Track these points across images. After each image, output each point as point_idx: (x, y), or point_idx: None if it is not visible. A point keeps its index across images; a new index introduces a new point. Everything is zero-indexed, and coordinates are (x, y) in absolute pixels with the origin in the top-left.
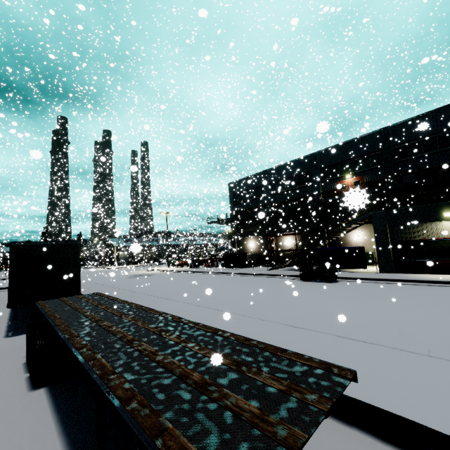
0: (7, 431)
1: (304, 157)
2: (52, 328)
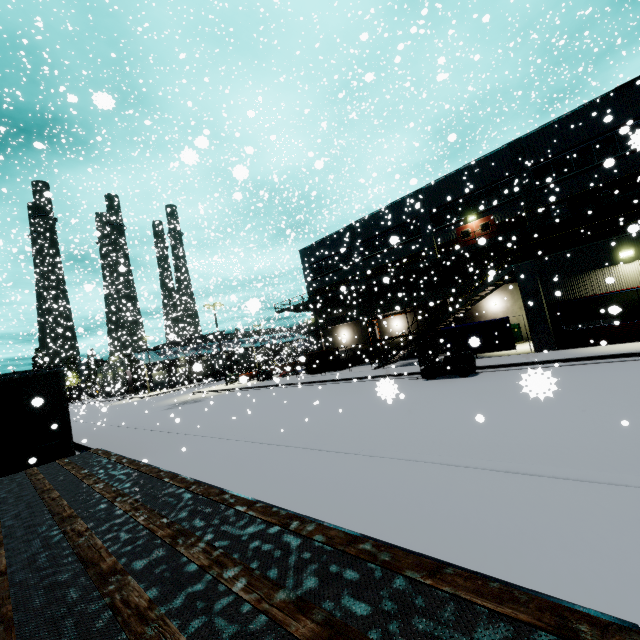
0: None
1: (404, 197)
2: None
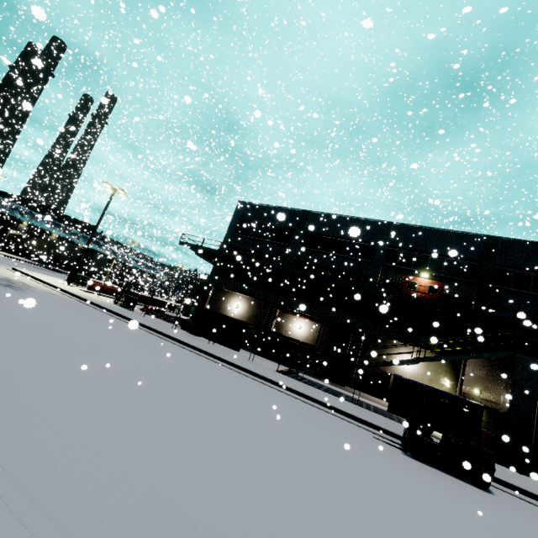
0: None
1: (371, 220)
2: None
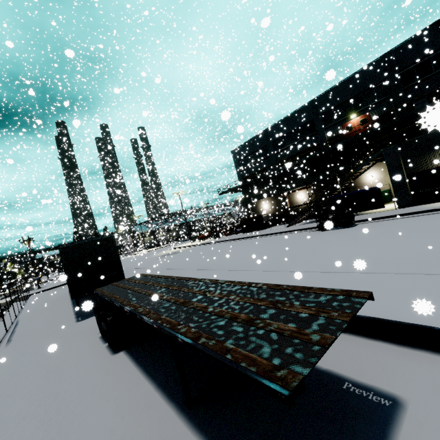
0: (108, 381)
1: (303, 106)
2: (117, 305)
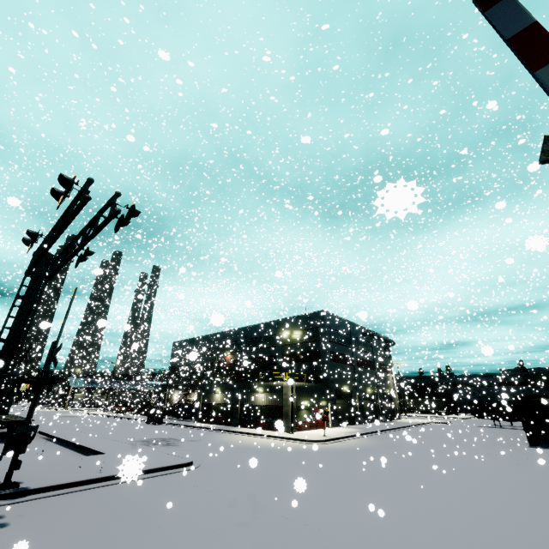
0: None
1: (213, 333)
2: None
